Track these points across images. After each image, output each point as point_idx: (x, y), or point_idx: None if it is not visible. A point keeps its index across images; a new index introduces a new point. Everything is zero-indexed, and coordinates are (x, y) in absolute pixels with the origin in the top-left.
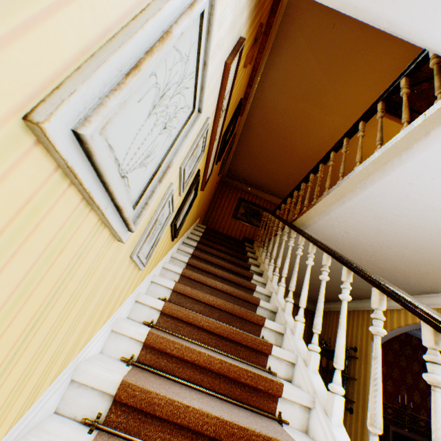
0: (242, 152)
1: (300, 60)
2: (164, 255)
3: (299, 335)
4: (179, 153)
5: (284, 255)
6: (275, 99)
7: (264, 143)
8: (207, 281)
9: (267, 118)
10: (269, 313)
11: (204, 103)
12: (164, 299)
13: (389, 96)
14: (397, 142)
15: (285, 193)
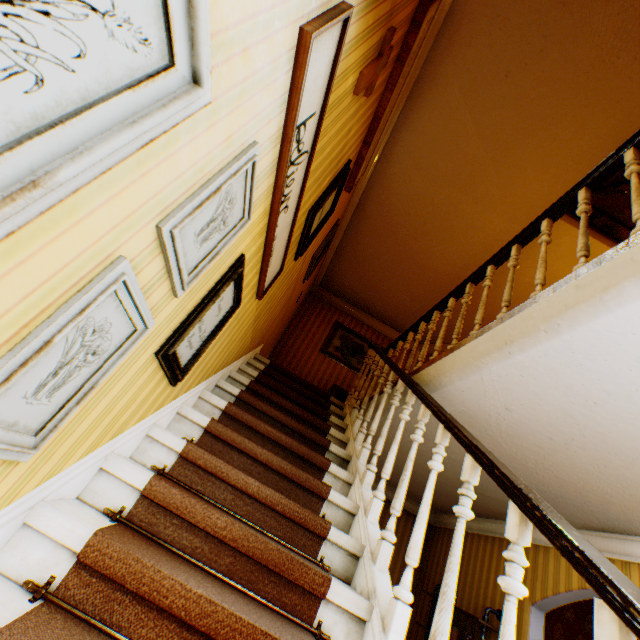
0: (348, 253)
1: (451, 122)
2: (149, 413)
3: (397, 638)
4: (93, 157)
5: (393, 428)
6: (407, 177)
7: (383, 243)
8: (229, 474)
9: (390, 204)
10: (344, 557)
11: (204, 55)
12: (117, 513)
13: (600, 180)
14: (635, 249)
15: (407, 324)
